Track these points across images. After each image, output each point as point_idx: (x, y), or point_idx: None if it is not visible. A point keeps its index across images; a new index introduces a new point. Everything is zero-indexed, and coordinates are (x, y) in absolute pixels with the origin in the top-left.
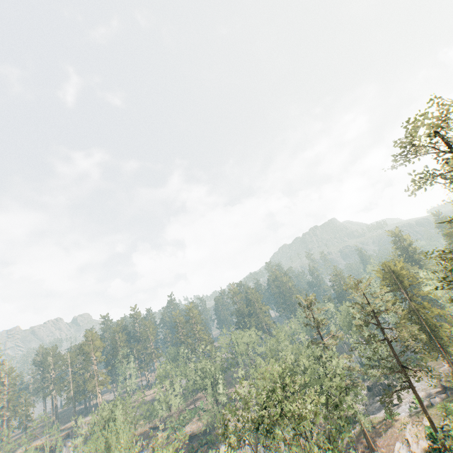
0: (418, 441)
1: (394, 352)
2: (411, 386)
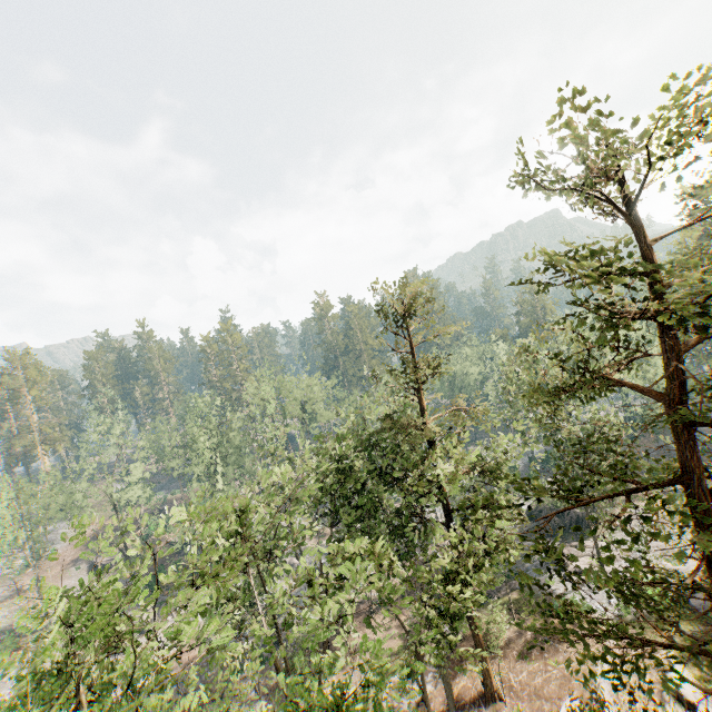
0: None
1: None
2: None
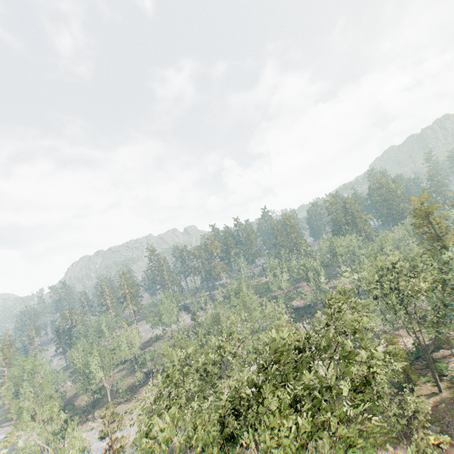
0: None
1: None
2: None
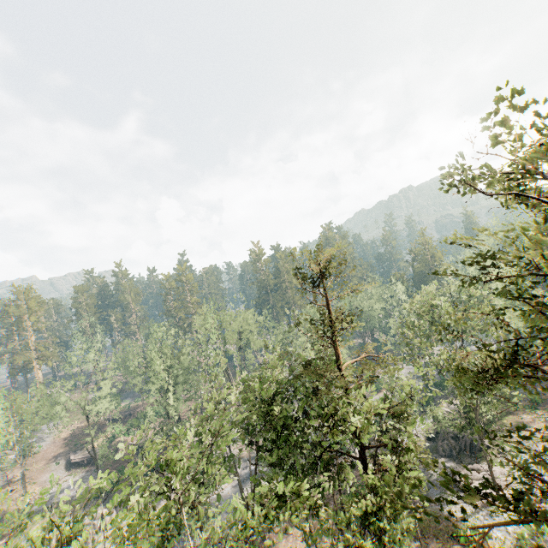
0: None
1: None
2: None
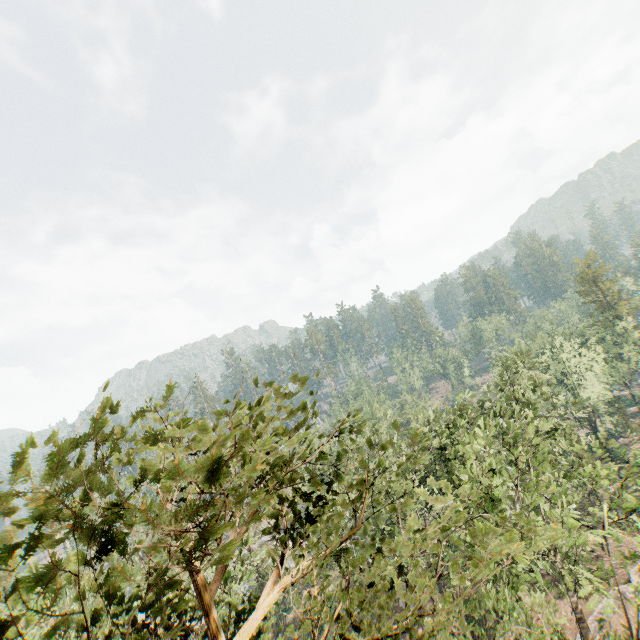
0: None
1: None
2: None
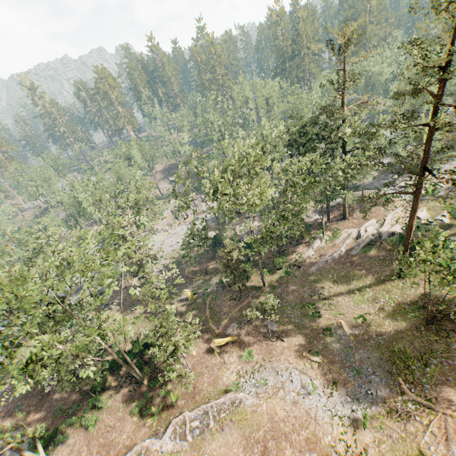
0: (394, 225)
1: (429, 146)
2: (417, 192)
